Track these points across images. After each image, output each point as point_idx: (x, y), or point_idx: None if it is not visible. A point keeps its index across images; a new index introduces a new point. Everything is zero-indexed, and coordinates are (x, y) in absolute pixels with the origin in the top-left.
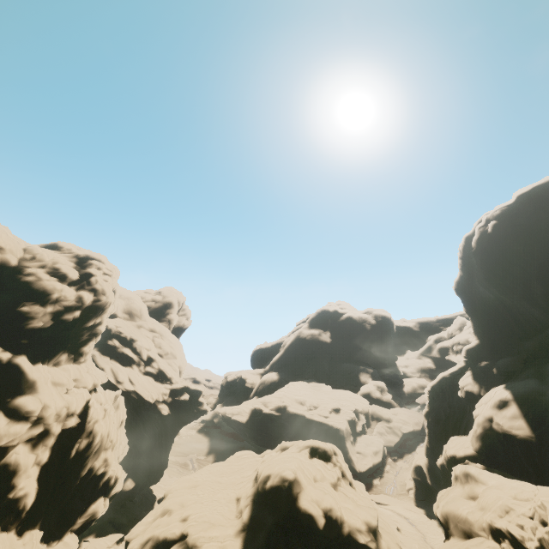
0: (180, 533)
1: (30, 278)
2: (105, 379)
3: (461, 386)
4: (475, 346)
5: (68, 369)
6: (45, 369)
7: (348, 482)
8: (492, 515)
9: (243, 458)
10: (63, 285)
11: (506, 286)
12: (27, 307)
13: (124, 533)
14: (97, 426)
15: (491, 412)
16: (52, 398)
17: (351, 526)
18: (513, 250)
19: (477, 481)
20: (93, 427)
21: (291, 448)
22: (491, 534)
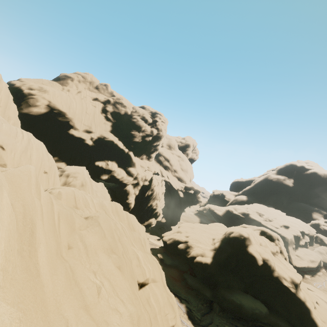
0: (185, 240)
1: (134, 120)
2: (159, 171)
3: None
4: None
5: (145, 162)
6: (138, 159)
7: (284, 257)
8: None
9: (218, 226)
10: (146, 124)
11: None
12: (133, 132)
13: (160, 238)
14: (155, 188)
15: None
16: (140, 171)
17: (279, 274)
18: None
19: None
20: (153, 188)
21: (248, 228)
22: None
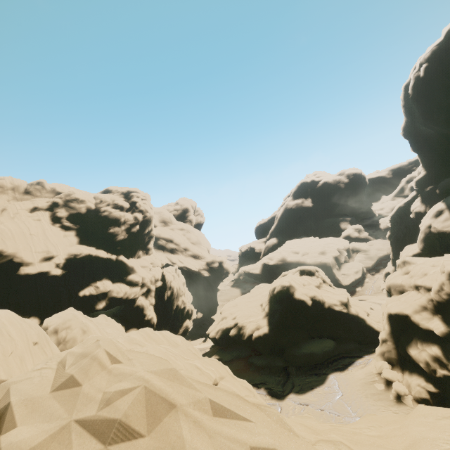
0: (234, 324)
1: (105, 213)
2: (166, 261)
3: (411, 210)
4: (422, 176)
5: (145, 258)
6: (134, 260)
7: (328, 285)
8: (416, 278)
9: (260, 288)
10: (123, 212)
11: (443, 120)
12: (112, 230)
13: (205, 338)
14: (172, 284)
15: (430, 221)
16: (144, 274)
17: (329, 303)
18: (444, 86)
19: (410, 264)
20: (171, 285)
21: (288, 274)
22: (415, 288)
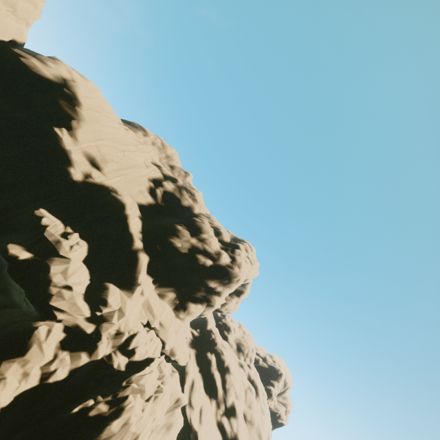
0: None
1: (198, 219)
2: (184, 360)
3: None
4: None
5: (165, 307)
6: (150, 285)
7: None
8: None
9: None
10: (214, 236)
11: None
12: (181, 227)
13: None
14: (130, 401)
15: None
16: (129, 311)
17: None
18: None
19: None
20: (126, 397)
21: None
22: None
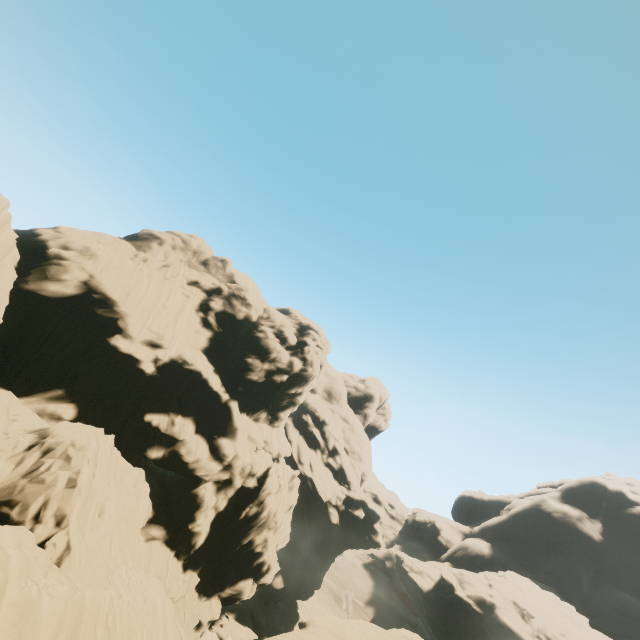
0: None
1: (261, 334)
2: (289, 453)
3: None
4: None
5: (263, 428)
6: (247, 420)
7: None
8: None
9: None
10: (282, 347)
11: None
12: (251, 359)
13: (259, 637)
14: (268, 499)
15: None
16: (244, 450)
17: None
18: None
19: None
20: (265, 498)
21: None
22: None
